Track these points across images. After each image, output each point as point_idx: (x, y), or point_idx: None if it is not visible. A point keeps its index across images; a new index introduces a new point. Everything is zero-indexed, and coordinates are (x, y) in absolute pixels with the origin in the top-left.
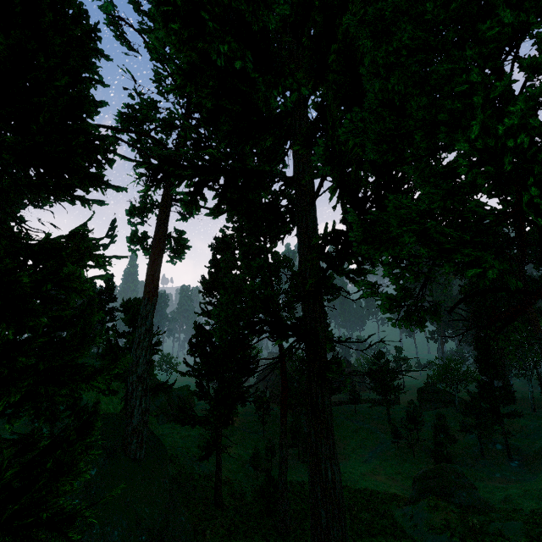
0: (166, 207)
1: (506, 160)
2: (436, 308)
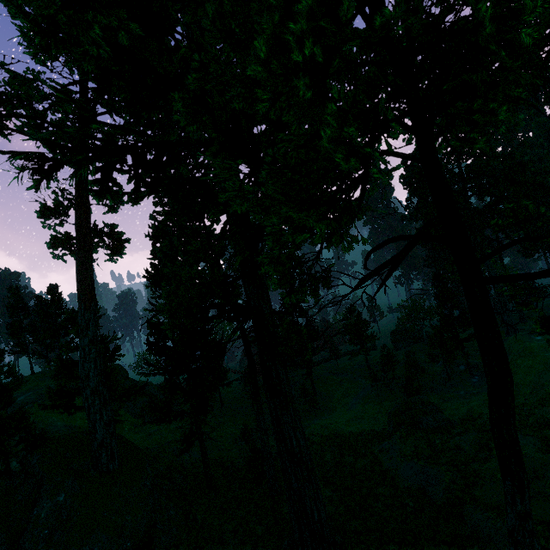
0: (82, 200)
1: (300, 84)
2: (327, 273)
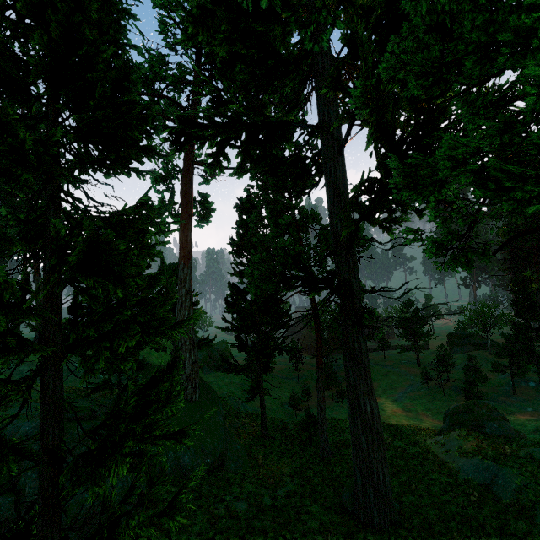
0: (189, 171)
1: None
2: (485, 249)
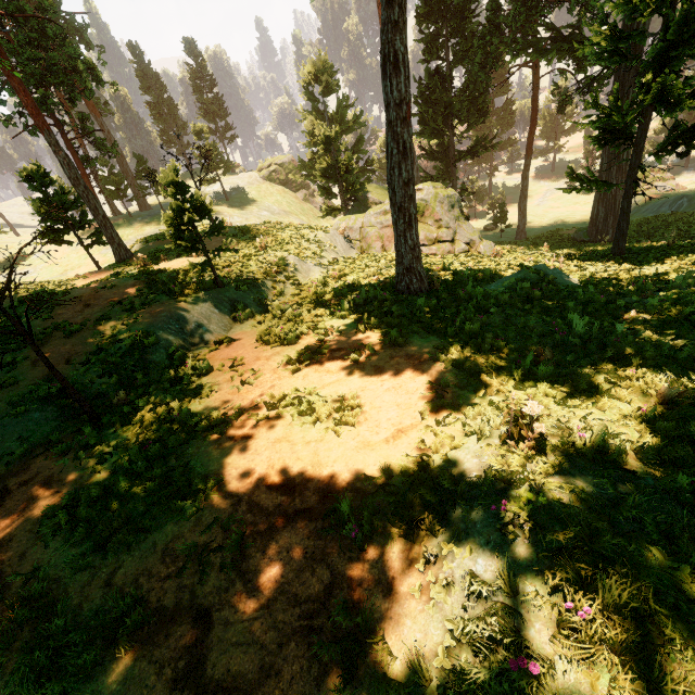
0: None
1: None
2: None
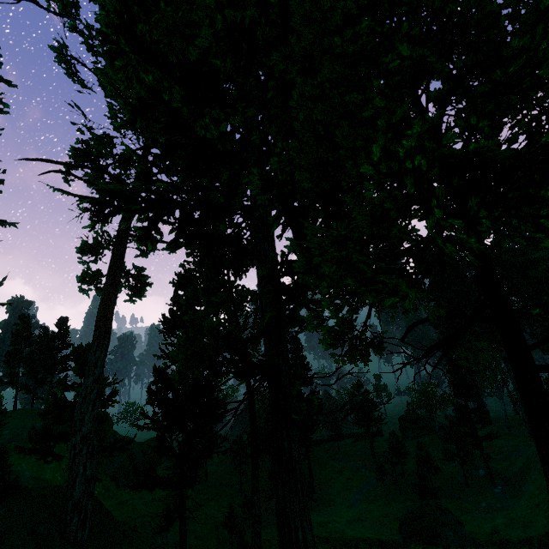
0: (121, 242)
1: (408, 182)
2: (379, 340)
